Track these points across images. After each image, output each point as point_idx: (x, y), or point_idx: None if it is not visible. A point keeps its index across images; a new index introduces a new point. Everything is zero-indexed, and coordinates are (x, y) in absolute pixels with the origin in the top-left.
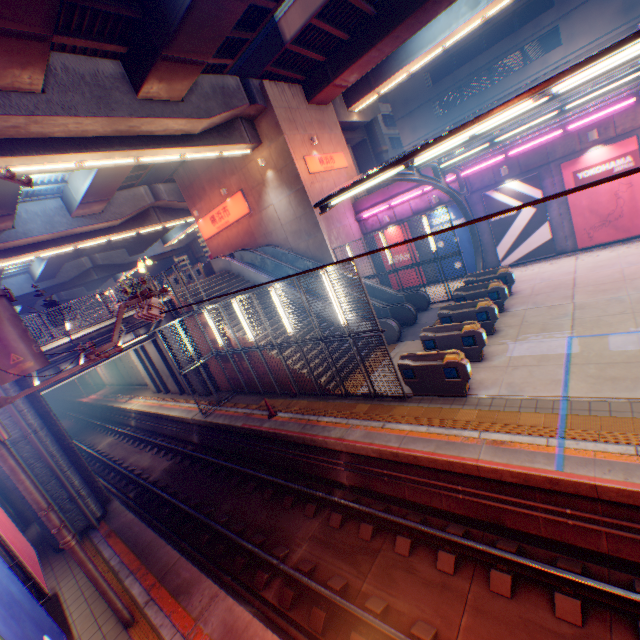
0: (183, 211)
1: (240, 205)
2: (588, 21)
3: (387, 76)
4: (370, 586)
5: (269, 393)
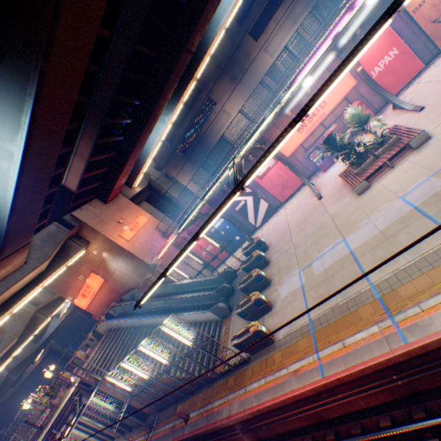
0: (60, 297)
1: (97, 279)
2: (221, 90)
3: (142, 165)
4: None
5: (178, 399)
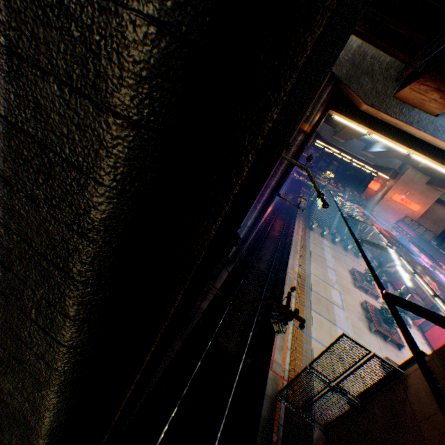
0: None
1: (376, 187)
2: None
3: None
4: (278, 218)
5: (308, 214)
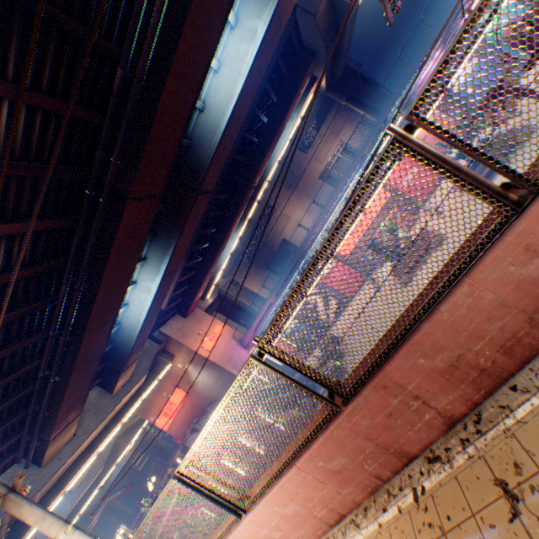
0: (138, 422)
1: (180, 393)
2: (279, 197)
3: (214, 277)
4: None
5: None
